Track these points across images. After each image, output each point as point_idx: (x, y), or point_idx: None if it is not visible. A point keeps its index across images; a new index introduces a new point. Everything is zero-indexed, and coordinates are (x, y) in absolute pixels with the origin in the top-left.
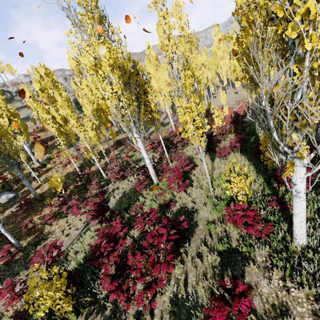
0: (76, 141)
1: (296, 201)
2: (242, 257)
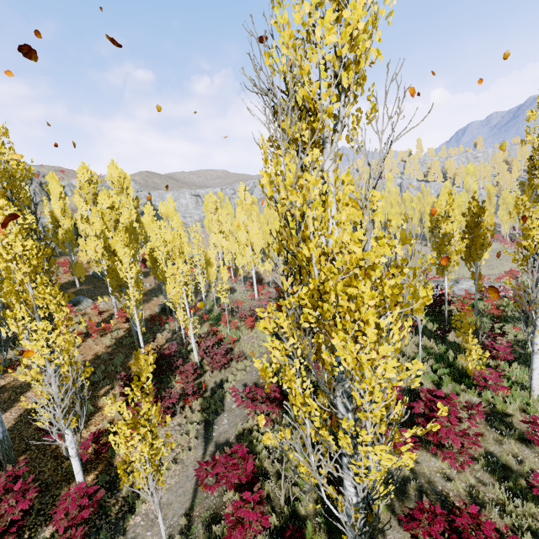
0: (83, 297)
1: (536, 357)
2: (500, 415)
